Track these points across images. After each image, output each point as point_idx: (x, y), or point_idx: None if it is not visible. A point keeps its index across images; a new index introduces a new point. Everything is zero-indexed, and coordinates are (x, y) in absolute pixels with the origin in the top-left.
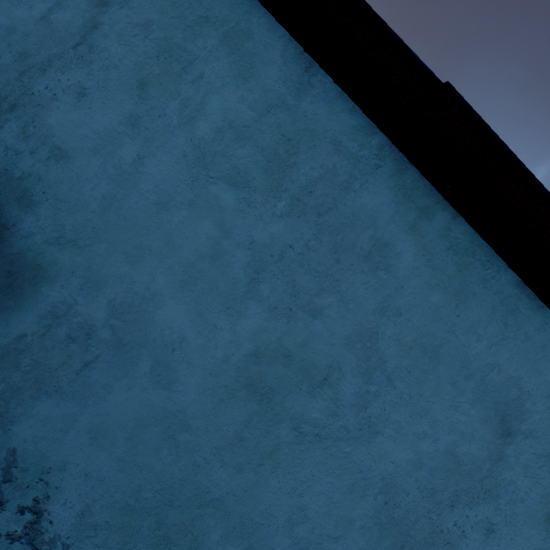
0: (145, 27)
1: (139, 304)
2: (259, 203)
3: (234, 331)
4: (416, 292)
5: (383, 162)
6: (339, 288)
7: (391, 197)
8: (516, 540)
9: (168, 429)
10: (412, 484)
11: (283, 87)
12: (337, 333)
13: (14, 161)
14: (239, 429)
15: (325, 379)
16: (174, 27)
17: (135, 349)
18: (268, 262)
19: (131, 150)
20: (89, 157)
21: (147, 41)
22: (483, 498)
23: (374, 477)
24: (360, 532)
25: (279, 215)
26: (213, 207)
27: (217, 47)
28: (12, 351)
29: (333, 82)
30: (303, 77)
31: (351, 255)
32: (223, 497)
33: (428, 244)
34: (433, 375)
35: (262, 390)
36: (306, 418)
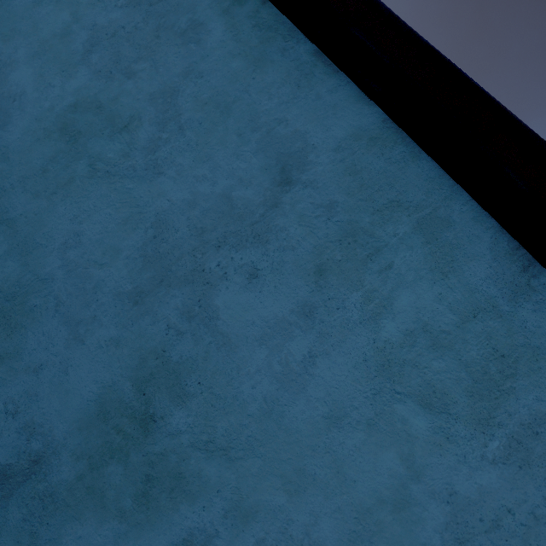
0: None
1: (1, 68)
2: None
3: (63, 88)
4: (219, 60)
5: None
6: (154, 57)
7: None
8: (280, 289)
9: None
10: (183, 222)
11: None
12: (144, 90)
13: None
14: (45, 163)
15: (125, 126)
16: None
17: None
18: (103, 39)
19: None
20: None
21: None
22: (251, 242)
23: (149, 212)
24: (125, 262)
25: (120, 6)
26: (73, 3)
27: None
28: None
29: None
30: None
31: (170, 33)
32: (17, 218)
33: (237, 23)
34: (222, 126)
35: (72, 133)
36: (102, 157)
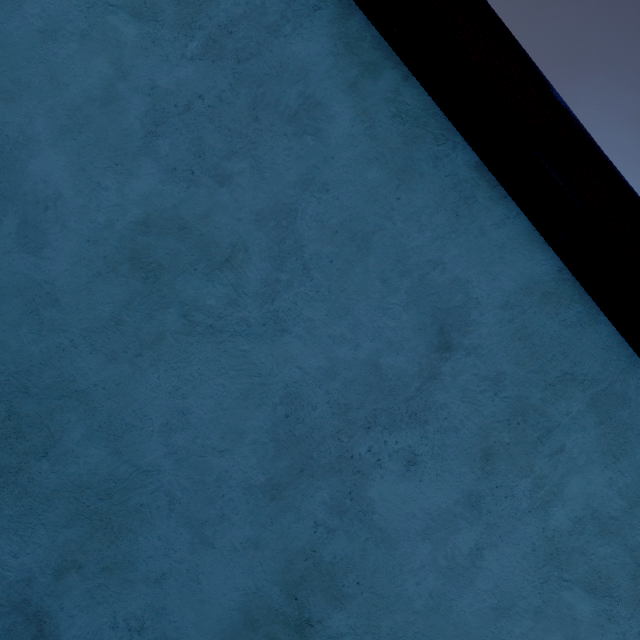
0: None
1: (10, 150)
2: (166, 41)
3: (121, 192)
4: (349, 165)
5: (324, 4)
6: (255, 152)
7: (330, 47)
8: (443, 477)
9: (31, 302)
10: (321, 396)
11: None
12: (247, 206)
13: None
14: (116, 310)
15: (227, 260)
16: None
17: (0, 203)
18: (171, 113)
19: None
20: None
21: None
22: (407, 423)
23: (275, 383)
24: (252, 448)
25: (190, 57)
26: (110, 41)
27: None
28: None
29: None
30: None
31: (274, 114)
32: (90, 389)
33: (370, 108)
34: (360, 267)
35: (149, 266)
36: (199, 304)
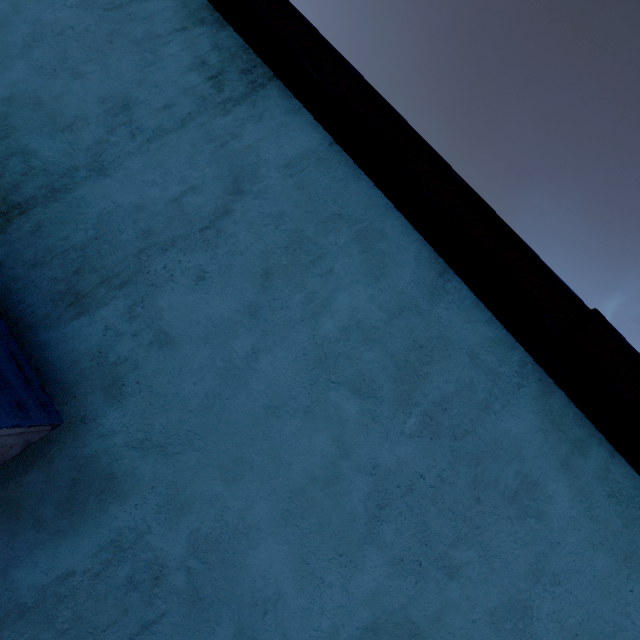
0: (277, 218)
1: (229, 539)
2: (385, 417)
3: (346, 589)
4: (576, 552)
5: (526, 382)
6: (481, 538)
7: (537, 423)
8: None
9: None
10: None
11: (415, 289)
12: (479, 603)
13: (111, 343)
14: None
15: None
16: (307, 221)
17: (214, 606)
18: (394, 494)
19: (245, 342)
20: (197, 346)
21: (277, 231)
22: None
23: None
24: None
25: (409, 434)
26: (332, 418)
27: (349, 244)
28: (50, 597)
29: (469, 289)
30: (437, 282)
31: (494, 494)
32: None
33: (585, 487)
34: None
35: None
36: None
